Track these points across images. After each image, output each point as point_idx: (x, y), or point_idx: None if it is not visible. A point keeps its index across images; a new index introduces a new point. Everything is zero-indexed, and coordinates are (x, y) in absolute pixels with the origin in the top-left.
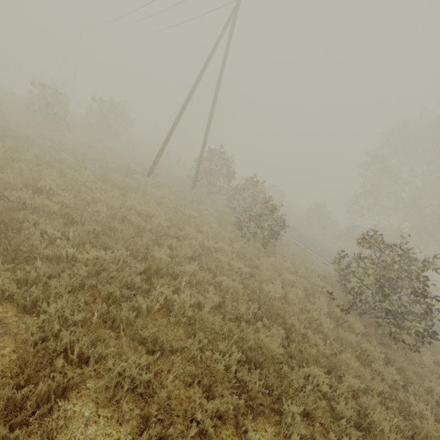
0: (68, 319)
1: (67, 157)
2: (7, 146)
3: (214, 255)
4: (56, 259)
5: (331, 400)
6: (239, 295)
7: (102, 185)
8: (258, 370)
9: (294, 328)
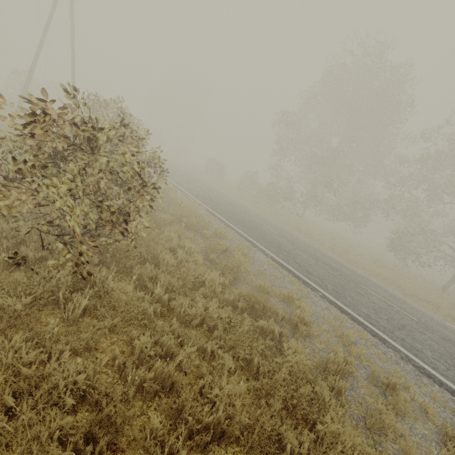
0: None
1: None
2: None
3: None
4: None
5: None
6: None
7: None
8: None
9: None
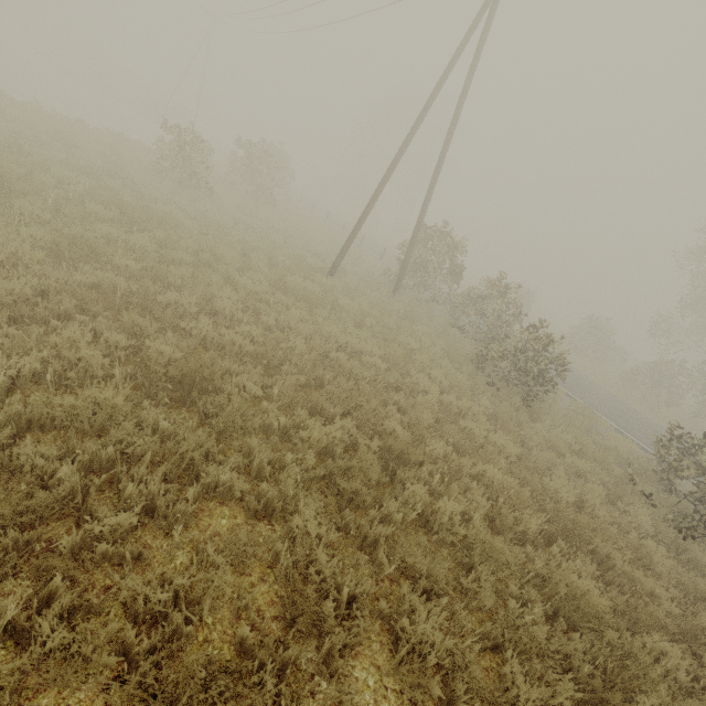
0: (308, 531)
1: (227, 251)
2: (156, 239)
3: (463, 423)
4: (263, 430)
5: (694, 696)
6: (522, 501)
7: (283, 298)
8: (578, 636)
9: (611, 563)
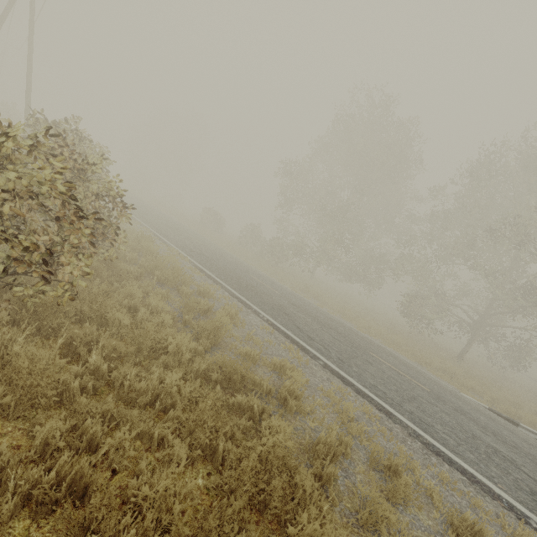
0: None
1: None
2: None
3: None
4: None
5: None
6: None
7: None
8: None
9: None
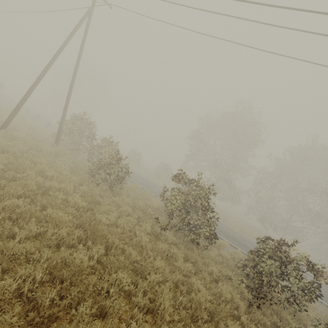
0: None
1: None
2: None
3: (52, 193)
4: None
5: (131, 296)
6: (63, 223)
7: None
8: (59, 286)
9: (114, 245)
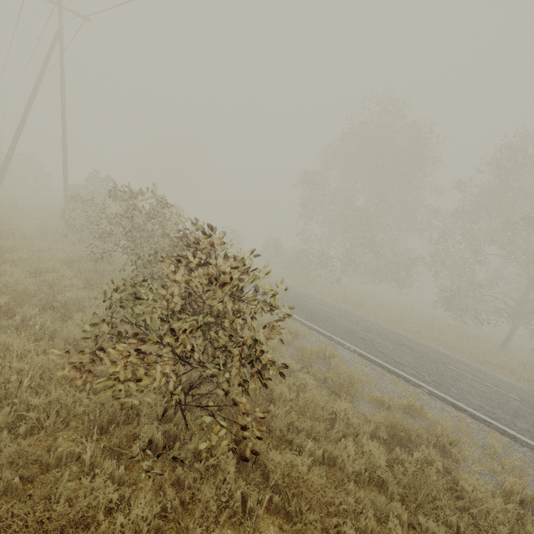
0: None
1: None
2: None
3: None
4: None
5: None
6: None
7: None
8: None
9: None
